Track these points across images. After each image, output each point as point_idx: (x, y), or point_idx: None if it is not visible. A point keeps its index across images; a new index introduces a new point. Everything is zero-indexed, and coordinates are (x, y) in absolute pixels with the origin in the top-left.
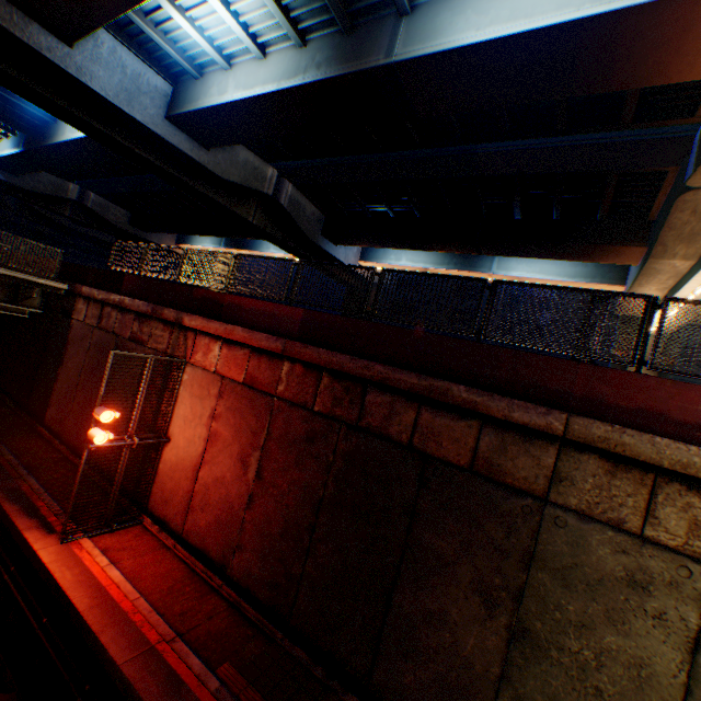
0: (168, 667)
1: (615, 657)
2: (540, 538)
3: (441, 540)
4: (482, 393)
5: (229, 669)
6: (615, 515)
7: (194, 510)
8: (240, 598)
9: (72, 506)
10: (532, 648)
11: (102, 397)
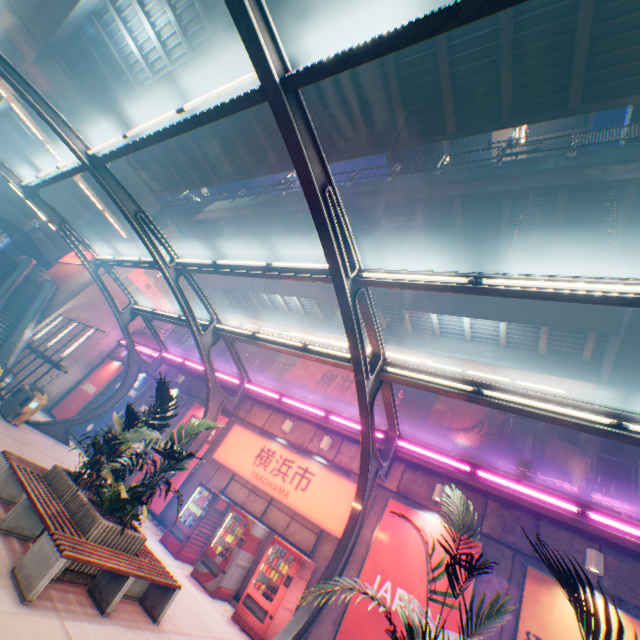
0: None
1: None
2: None
3: None
4: None
5: None
6: None
7: None
8: None
9: None
10: None
11: None
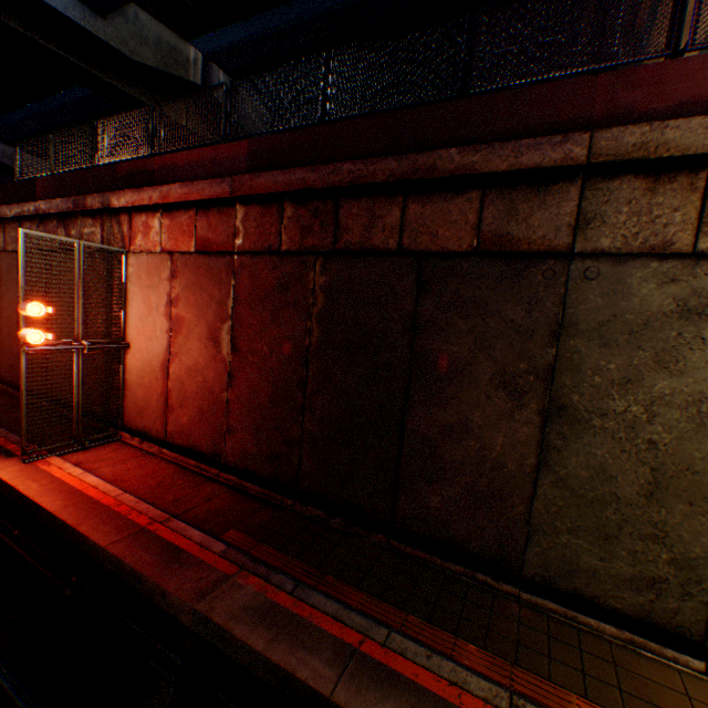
0: (163, 542)
1: (669, 403)
2: (569, 302)
3: (452, 346)
4: (479, 149)
5: (236, 535)
6: (659, 241)
7: (173, 411)
8: (240, 481)
9: (26, 423)
10: (571, 426)
11: (24, 290)
